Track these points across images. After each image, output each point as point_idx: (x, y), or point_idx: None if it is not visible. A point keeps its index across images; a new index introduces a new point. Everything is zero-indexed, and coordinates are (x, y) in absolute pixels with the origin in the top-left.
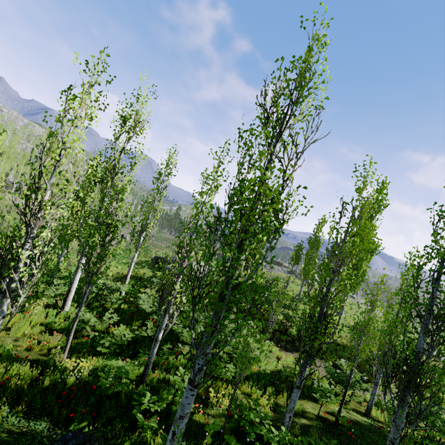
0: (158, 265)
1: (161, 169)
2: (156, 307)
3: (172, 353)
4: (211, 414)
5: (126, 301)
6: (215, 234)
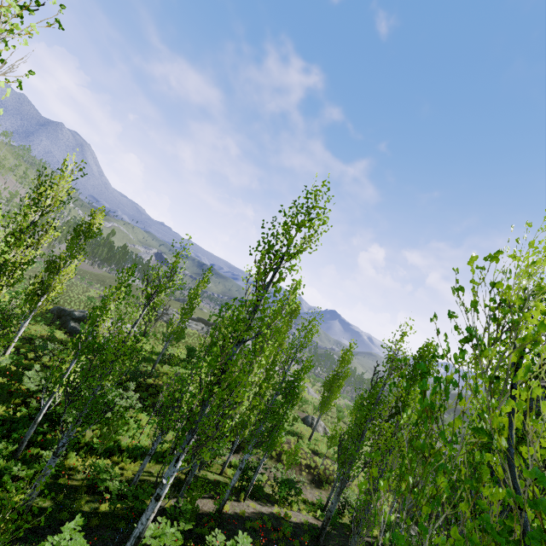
0: (59, 322)
1: (80, 230)
2: (43, 385)
3: (52, 431)
4: (76, 479)
5: (5, 372)
6: (92, 361)
